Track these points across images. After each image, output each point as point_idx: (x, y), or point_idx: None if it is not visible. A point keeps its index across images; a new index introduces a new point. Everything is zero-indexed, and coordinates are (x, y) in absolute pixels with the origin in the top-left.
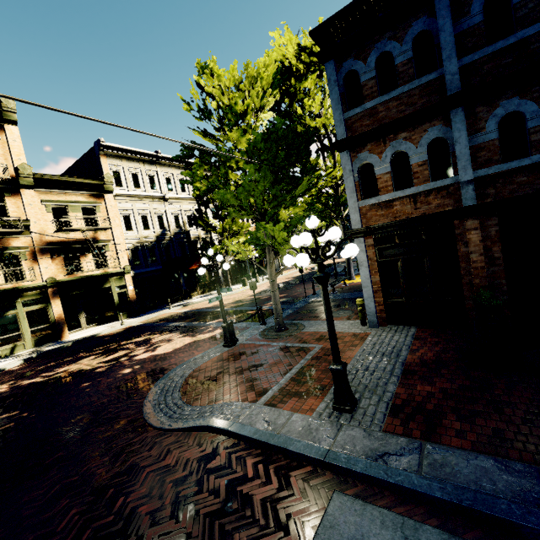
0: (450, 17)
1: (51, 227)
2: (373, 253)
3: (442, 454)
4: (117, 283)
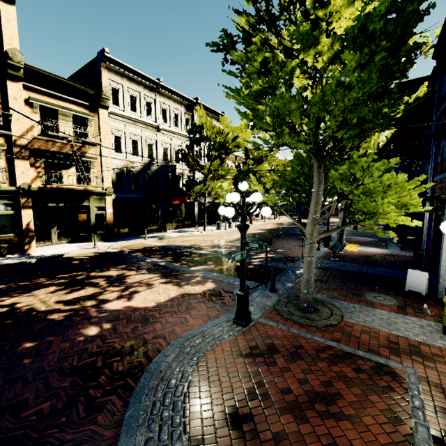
0: None
1: (35, 129)
2: None
3: None
4: (97, 204)
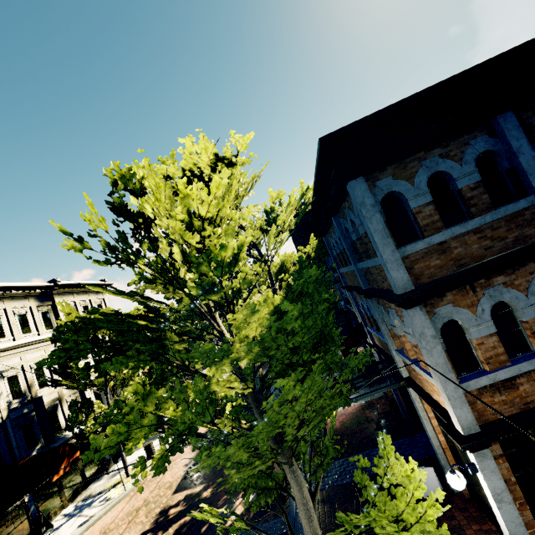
0: (526, 138)
1: None
2: (507, 470)
3: None
4: None
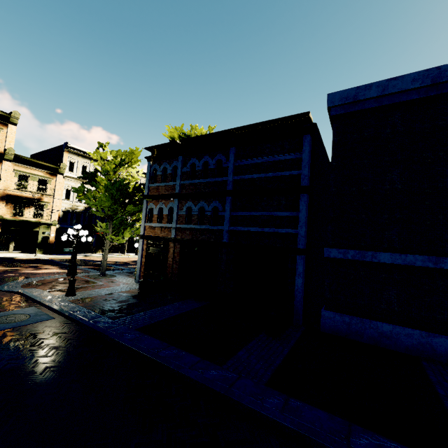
0: (181, 165)
1: (13, 186)
2: (145, 248)
3: (72, 305)
4: (44, 230)
